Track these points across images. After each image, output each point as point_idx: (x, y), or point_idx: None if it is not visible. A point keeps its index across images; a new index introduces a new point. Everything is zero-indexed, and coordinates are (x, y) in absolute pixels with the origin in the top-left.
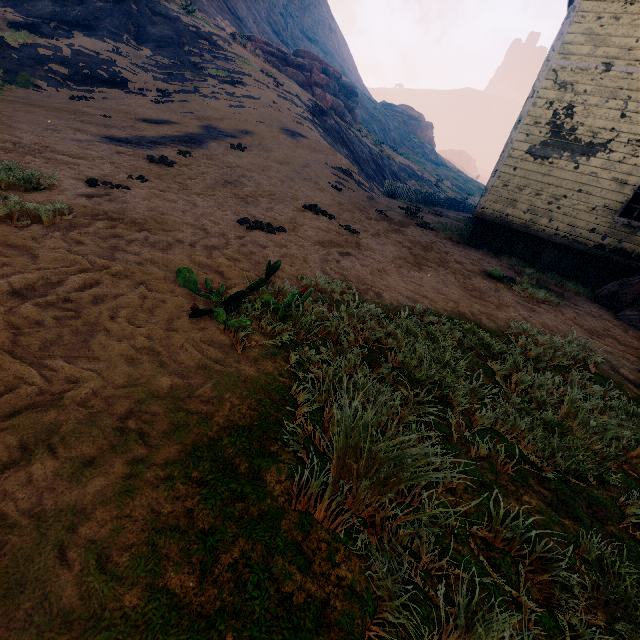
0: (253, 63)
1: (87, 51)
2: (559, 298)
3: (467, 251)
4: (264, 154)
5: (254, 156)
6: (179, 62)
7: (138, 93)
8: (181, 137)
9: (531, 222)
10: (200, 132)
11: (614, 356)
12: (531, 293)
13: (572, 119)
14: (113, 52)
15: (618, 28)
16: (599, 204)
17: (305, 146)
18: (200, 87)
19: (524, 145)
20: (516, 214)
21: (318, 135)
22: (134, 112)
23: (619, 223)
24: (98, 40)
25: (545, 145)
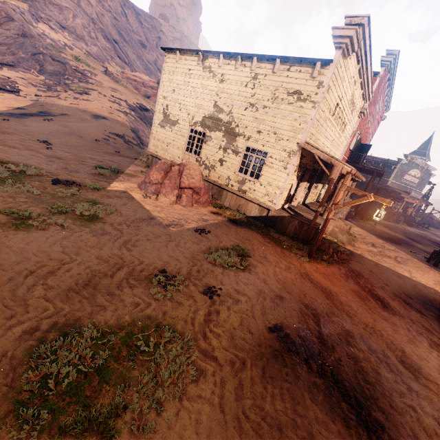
0: (105, 85)
1: (3, 77)
2: (125, 177)
3: (130, 166)
4: (62, 124)
5: (53, 124)
6: (58, 83)
7: (23, 96)
8: (18, 114)
9: (163, 155)
10: (34, 113)
11: (67, 179)
12: (99, 171)
13: (168, 111)
14: (20, 77)
15: (175, 77)
16: (179, 146)
17: (100, 123)
18: (61, 95)
19: (158, 121)
20: (159, 151)
21: (123, 119)
22: (9, 104)
23: (184, 153)
24: (15, 72)
25: (163, 121)
